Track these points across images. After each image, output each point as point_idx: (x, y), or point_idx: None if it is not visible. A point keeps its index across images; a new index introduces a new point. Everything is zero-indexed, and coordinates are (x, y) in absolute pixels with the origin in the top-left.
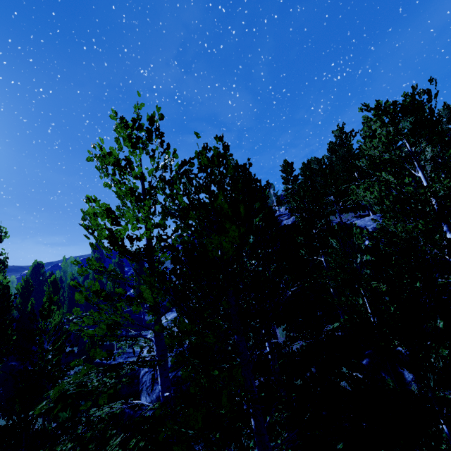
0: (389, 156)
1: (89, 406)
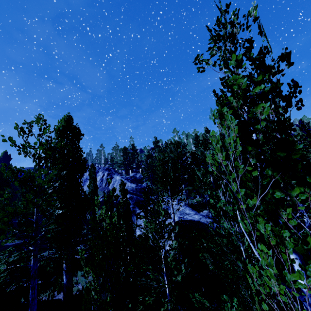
0: None
1: None
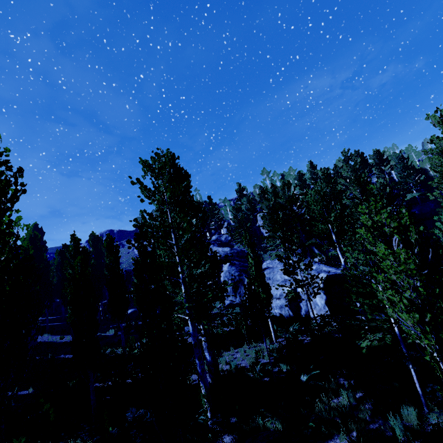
0: None
1: None
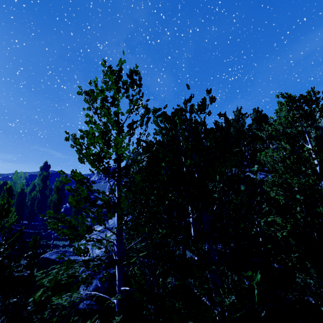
0: (290, 131)
1: (61, 294)
